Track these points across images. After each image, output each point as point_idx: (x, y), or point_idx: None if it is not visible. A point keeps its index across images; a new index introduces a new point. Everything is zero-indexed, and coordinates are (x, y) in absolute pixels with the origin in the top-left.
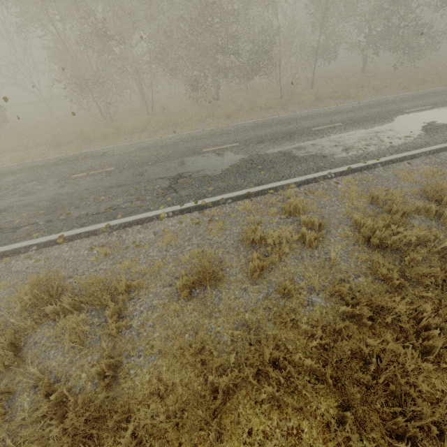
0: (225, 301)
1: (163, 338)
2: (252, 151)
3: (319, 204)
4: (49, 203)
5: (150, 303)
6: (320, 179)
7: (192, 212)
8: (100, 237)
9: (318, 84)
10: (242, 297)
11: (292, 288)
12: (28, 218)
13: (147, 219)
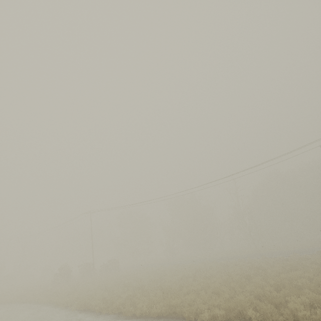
0: None
1: None
2: None
3: None
4: None
5: None
6: None
7: None
8: None
9: None
10: None
11: None
12: None
13: None
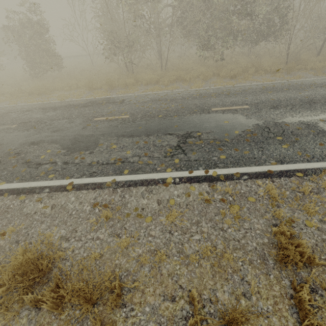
0: None
1: None
2: (266, 117)
3: None
4: (70, 143)
5: (145, 325)
6: None
7: (200, 183)
8: (105, 192)
9: (323, 51)
10: None
11: None
12: (51, 155)
13: (152, 181)
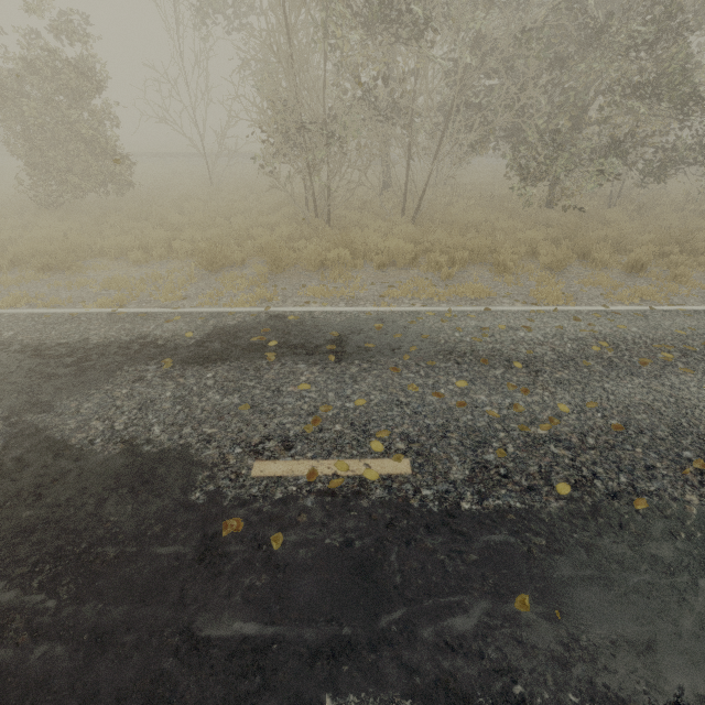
0: None
1: None
2: None
3: None
4: None
5: None
6: None
7: None
8: None
9: None
10: None
11: None
12: None
13: None
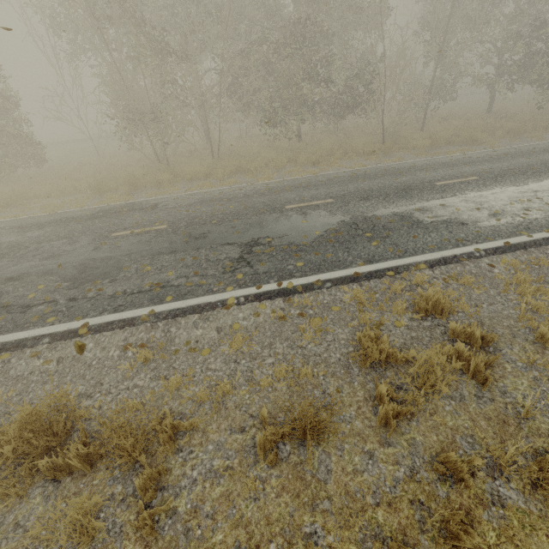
0: (337, 475)
1: (230, 547)
2: (354, 212)
3: (470, 300)
4: (76, 272)
5: (209, 464)
6: (464, 257)
7: (273, 299)
8: (140, 329)
9: (429, 125)
10: (367, 470)
11: (465, 469)
12: (45, 292)
13: (207, 306)
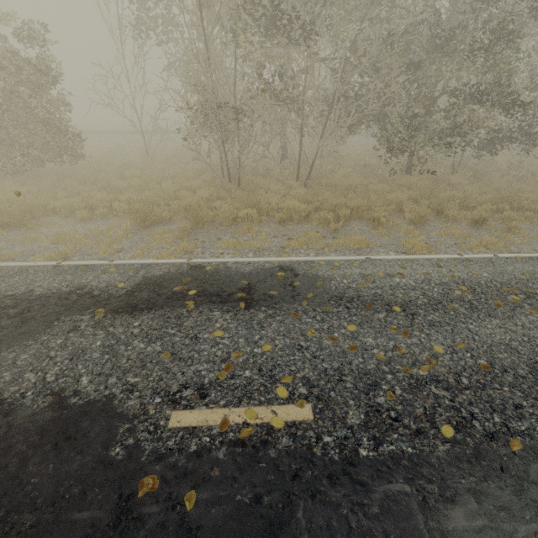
0: None
1: None
2: None
3: None
4: None
5: None
6: None
7: None
8: None
9: None
10: None
11: None
12: None
13: None
